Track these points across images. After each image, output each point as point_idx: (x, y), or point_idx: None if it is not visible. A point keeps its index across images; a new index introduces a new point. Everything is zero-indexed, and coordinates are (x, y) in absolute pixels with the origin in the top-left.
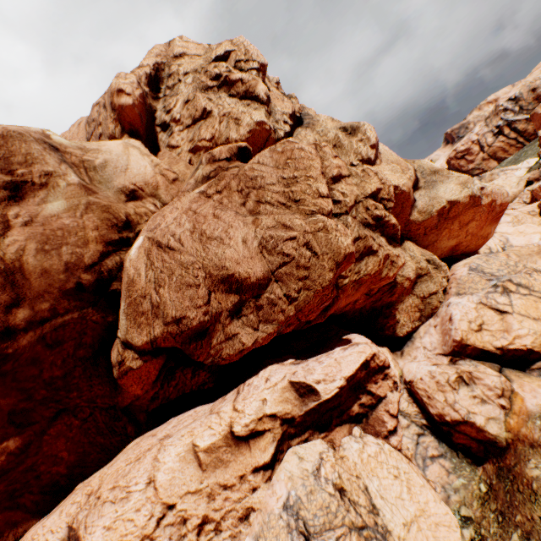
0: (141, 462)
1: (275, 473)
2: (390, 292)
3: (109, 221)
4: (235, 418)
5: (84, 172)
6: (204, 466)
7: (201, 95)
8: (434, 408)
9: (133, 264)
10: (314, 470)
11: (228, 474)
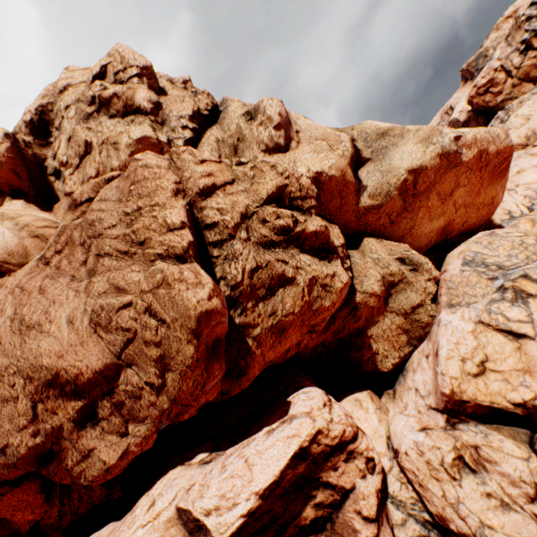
0: None
1: None
2: (353, 317)
3: None
4: None
5: None
6: None
7: (80, 126)
8: (431, 504)
9: None
10: None
11: None
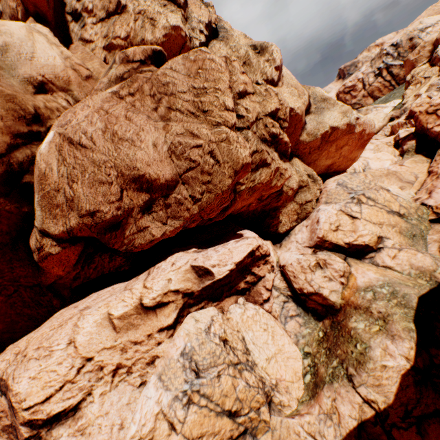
0: (63, 328)
1: (176, 332)
2: (277, 199)
3: (15, 112)
4: (144, 294)
5: None
6: (118, 329)
7: None
8: (297, 284)
9: (44, 158)
10: (206, 328)
11: (138, 334)
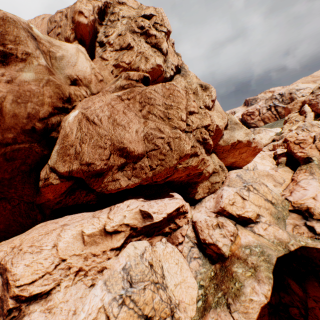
0: (49, 235)
1: (120, 253)
2: (198, 177)
3: (59, 94)
4: (108, 222)
5: (49, 59)
6: (86, 243)
7: (130, 34)
8: (202, 236)
9: (70, 125)
10: (141, 254)
11: (97, 249)
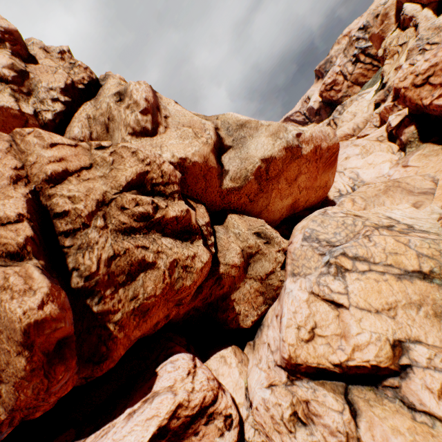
0: None
1: None
2: (218, 285)
3: None
4: None
5: None
6: None
7: None
8: None
9: None
10: None
11: None
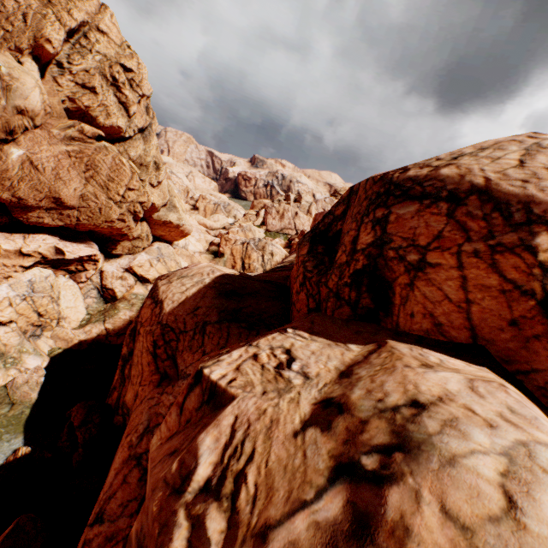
0: None
1: (27, 271)
2: (122, 236)
3: (6, 128)
4: (25, 246)
5: (6, 94)
6: (1, 255)
7: (99, 79)
8: (105, 282)
9: (14, 164)
10: (46, 277)
11: (9, 262)
